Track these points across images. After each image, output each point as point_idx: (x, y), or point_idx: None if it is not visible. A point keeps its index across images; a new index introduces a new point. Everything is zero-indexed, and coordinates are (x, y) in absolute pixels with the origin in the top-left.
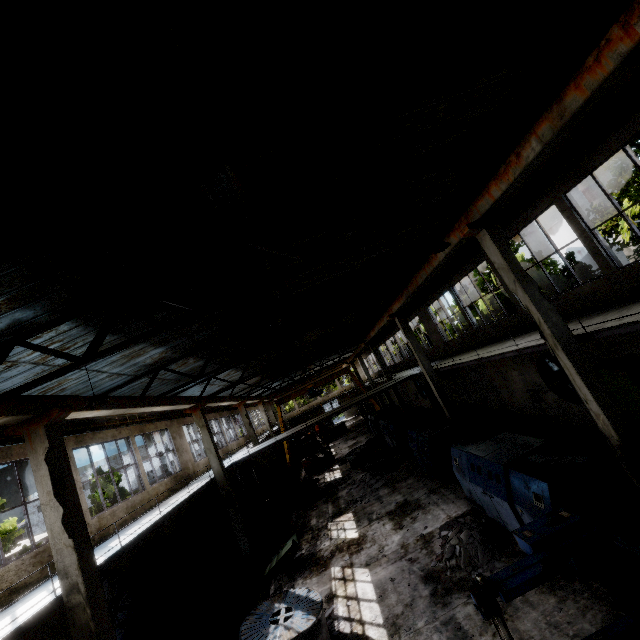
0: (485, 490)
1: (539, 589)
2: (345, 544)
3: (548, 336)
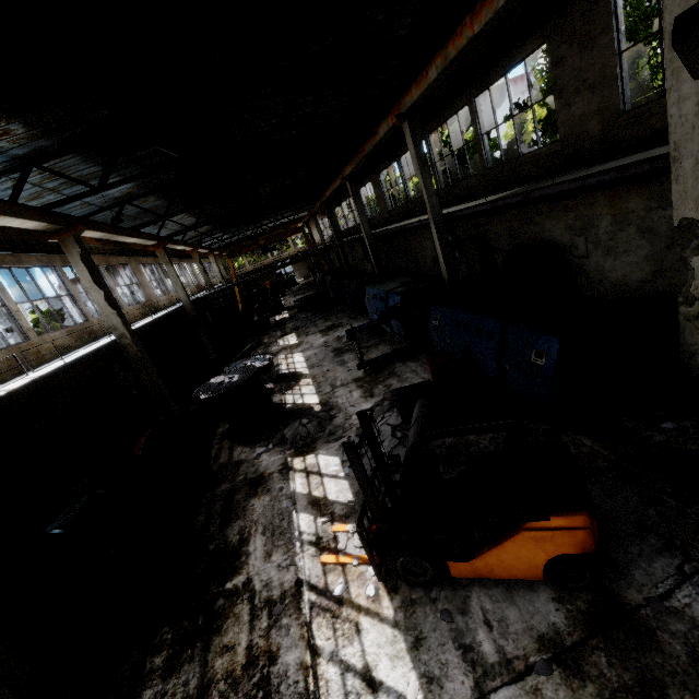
0: (377, 308)
1: (385, 345)
2: (289, 346)
3: (429, 212)
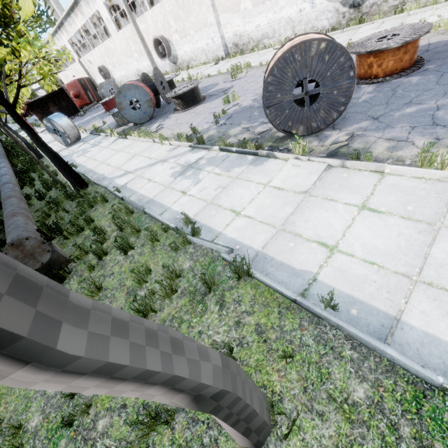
0: None
1: None
2: None
3: None
